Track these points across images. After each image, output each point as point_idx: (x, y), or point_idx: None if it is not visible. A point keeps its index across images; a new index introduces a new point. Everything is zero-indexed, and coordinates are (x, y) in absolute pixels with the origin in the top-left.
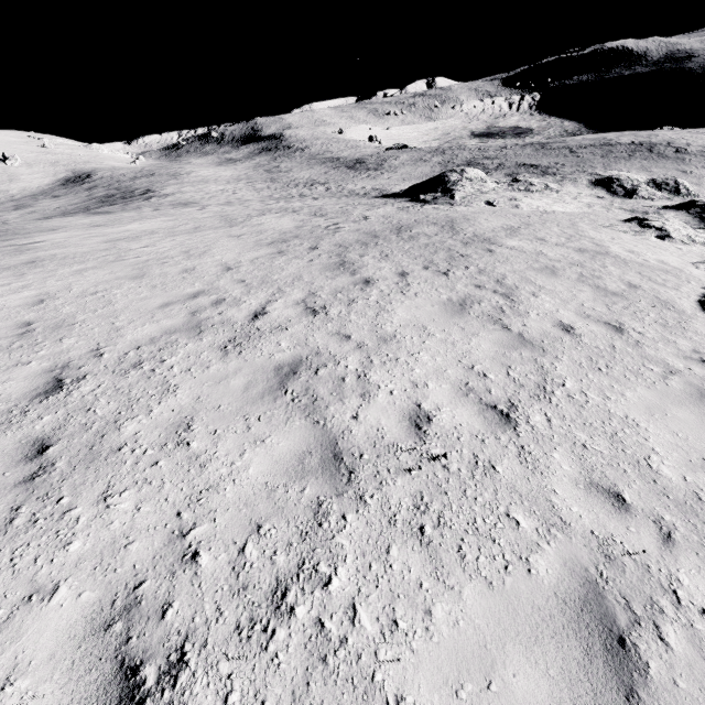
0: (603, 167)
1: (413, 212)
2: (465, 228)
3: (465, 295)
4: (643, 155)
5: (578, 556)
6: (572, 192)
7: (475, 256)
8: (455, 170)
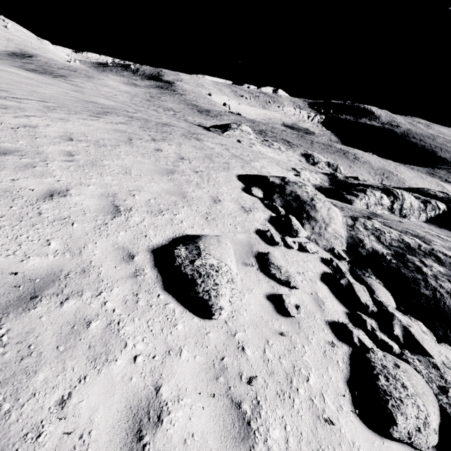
0: (317, 153)
1: (192, 128)
2: (200, 136)
3: (136, 133)
4: (339, 154)
5: (27, 149)
6: (289, 154)
7: (176, 136)
8: (236, 123)
